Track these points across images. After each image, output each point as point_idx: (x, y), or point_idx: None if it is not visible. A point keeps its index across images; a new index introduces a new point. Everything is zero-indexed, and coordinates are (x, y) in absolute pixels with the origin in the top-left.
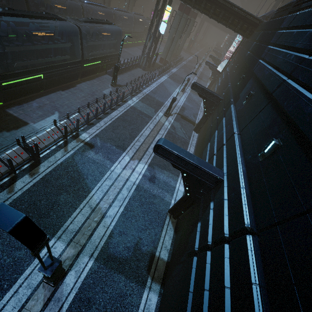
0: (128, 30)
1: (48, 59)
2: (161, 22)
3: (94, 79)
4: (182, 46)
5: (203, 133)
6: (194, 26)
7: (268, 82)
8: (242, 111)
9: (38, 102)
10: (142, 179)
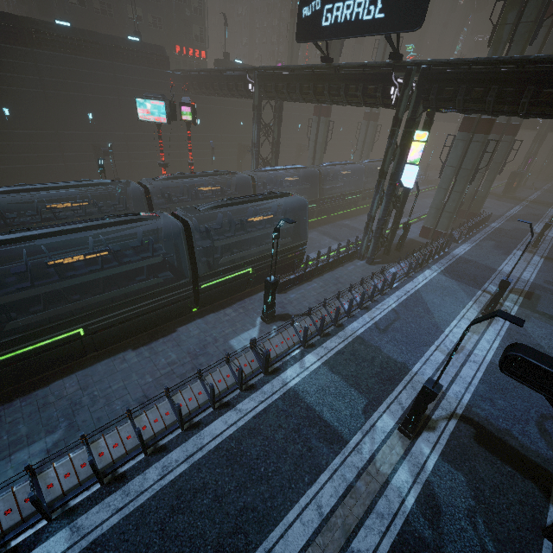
0: (355, 190)
1: (98, 296)
2: (403, 166)
3: (231, 305)
4: (483, 194)
5: None
6: (514, 149)
7: None
8: None
9: (53, 389)
10: None
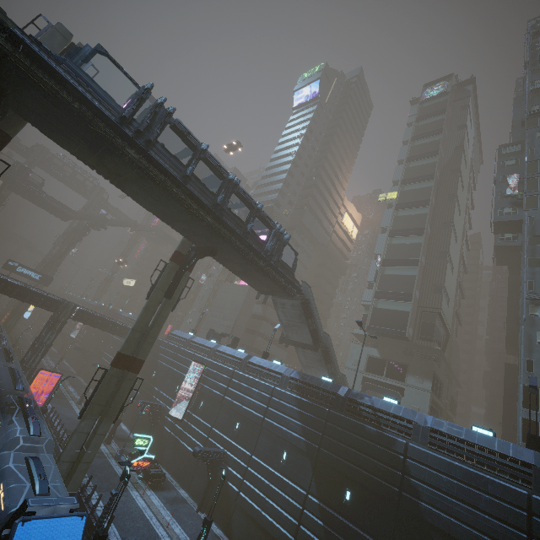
0: None
1: None
2: (26, 312)
3: None
4: None
5: (86, 373)
6: None
7: (118, 342)
8: (112, 352)
9: None
10: (76, 390)
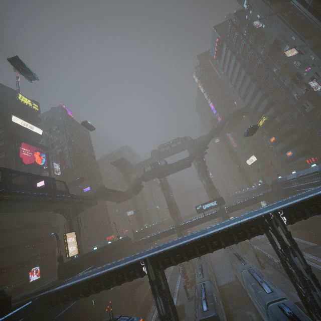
0: None
1: None
2: None
3: None
4: None
5: None
6: None
7: None
8: None
9: None
10: None
